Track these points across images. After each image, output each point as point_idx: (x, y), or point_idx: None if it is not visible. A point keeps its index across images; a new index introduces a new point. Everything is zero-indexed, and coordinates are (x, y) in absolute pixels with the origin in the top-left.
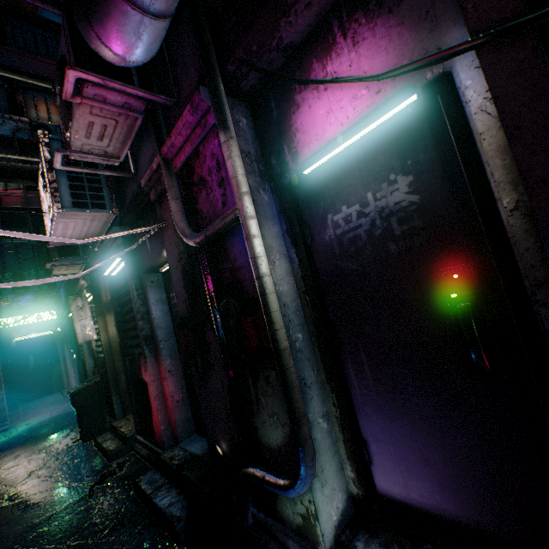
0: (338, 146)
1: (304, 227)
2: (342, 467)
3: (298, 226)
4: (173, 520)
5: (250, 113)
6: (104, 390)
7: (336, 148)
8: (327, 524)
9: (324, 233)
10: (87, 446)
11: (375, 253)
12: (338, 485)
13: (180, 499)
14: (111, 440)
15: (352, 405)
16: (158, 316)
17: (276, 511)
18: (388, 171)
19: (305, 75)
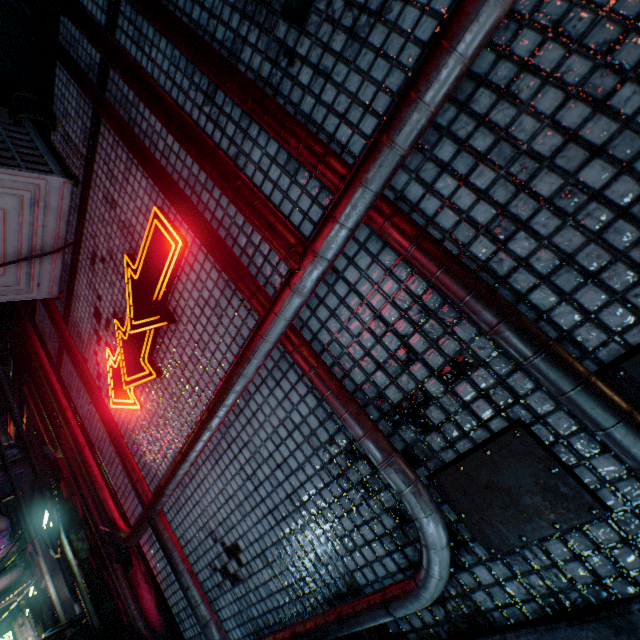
0: None
1: None
2: None
3: None
4: None
5: None
6: None
7: None
8: None
9: None
10: None
11: None
12: None
13: None
14: None
15: None
16: None
17: None
18: None
19: None
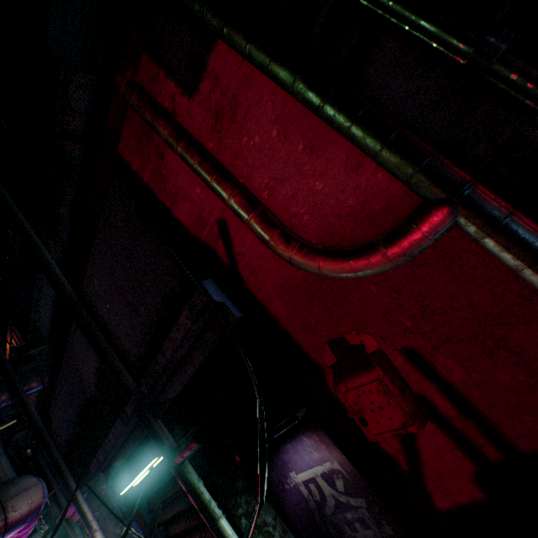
0: None
1: None
2: None
3: None
4: None
5: None
6: None
7: None
8: None
9: None
10: None
11: None
12: None
13: None
14: None
15: None
16: None
17: None
18: None
19: None
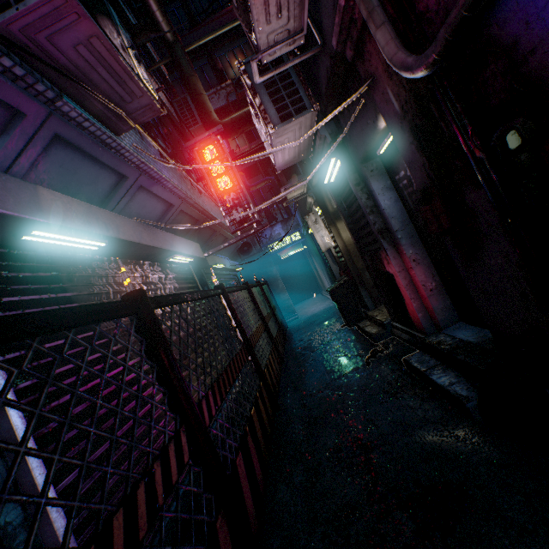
0: None
1: None
2: None
3: None
4: (459, 398)
5: None
6: (352, 288)
7: None
8: None
9: None
10: (352, 330)
11: None
12: None
13: (461, 381)
14: (370, 326)
15: None
16: (386, 206)
17: None
18: None
19: None
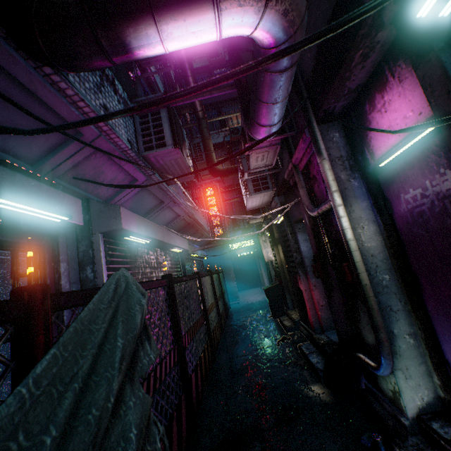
0: (397, 150)
1: (384, 202)
2: (430, 374)
3: (382, 200)
4: (317, 369)
5: (342, 126)
6: (281, 291)
7: (396, 152)
8: (409, 402)
9: (399, 207)
10: (275, 321)
11: (436, 224)
12: (424, 384)
13: (322, 362)
14: (286, 320)
15: (435, 332)
16: (304, 250)
17: (377, 385)
18: (438, 166)
19: (371, 102)
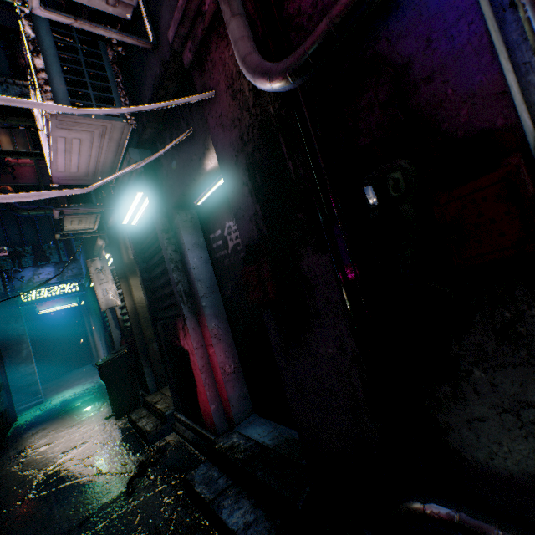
0: None
1: None
2: None
3: None
4: None
5: None
6: (133, 362)
7: None
8: None
9: None
10: (120, 423)
11: None
12: None
13: (260, 517)
14: (146, 418)
15: None
16: (196, 265)
17: None
18: None
19: None
